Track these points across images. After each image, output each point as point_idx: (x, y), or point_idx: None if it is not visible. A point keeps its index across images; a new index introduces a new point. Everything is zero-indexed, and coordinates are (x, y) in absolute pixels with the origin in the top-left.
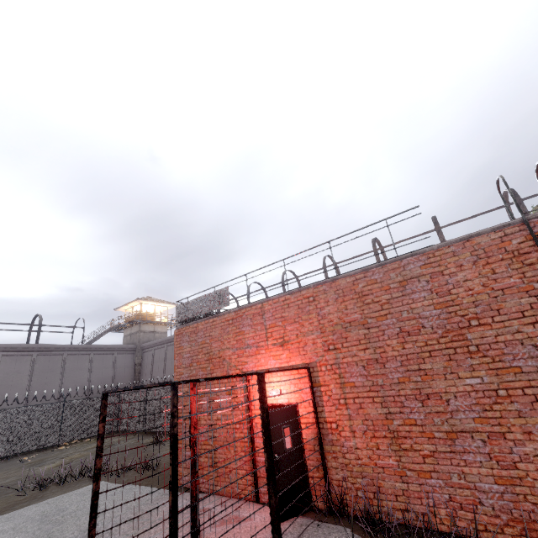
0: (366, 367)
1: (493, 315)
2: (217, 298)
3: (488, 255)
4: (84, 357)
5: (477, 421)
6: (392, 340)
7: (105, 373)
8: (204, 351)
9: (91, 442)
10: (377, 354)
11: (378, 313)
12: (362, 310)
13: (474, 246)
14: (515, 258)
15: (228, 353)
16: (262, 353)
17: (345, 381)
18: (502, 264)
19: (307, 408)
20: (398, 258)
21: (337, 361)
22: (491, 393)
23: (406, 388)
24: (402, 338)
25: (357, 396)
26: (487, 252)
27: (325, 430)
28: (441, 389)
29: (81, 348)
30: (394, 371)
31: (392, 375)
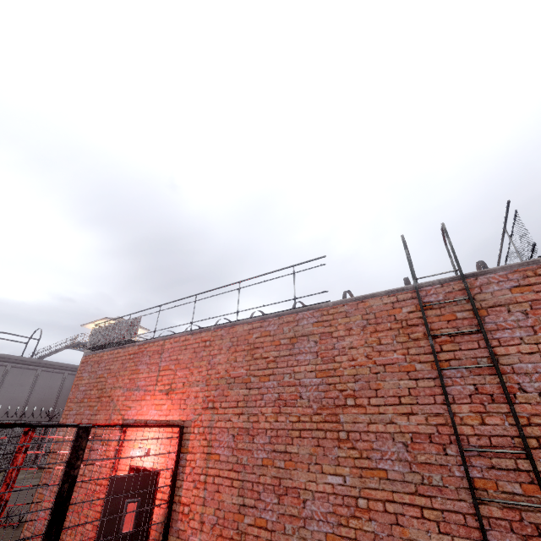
0: (235, 438)
1: (370, 396)
2: (128, 327)
3: (378, 322)
4: (30, 372)
5: (330, 539)
6: (268, 407)
7: (49, 394)
8: (99, 386)
9: None
10: (250, 422)
11: (263, 371)
12: (249, 365)
13: (366, 309)
14: (403, 329)
15: (118, 393)
16: (147, 399)
17: (212, 451)
18: (389, 334)
19: (167, 480)
20: (295, 310)
21: (211, 424)
22: (350, 501)
23: (267, 474)
24: (278, 407)
25: (218, 474)
26: (378, 318)
27: (176, 514)
28: (302, 484)
29: (29, 361)
30: (261, 448)
31: (257, 453)
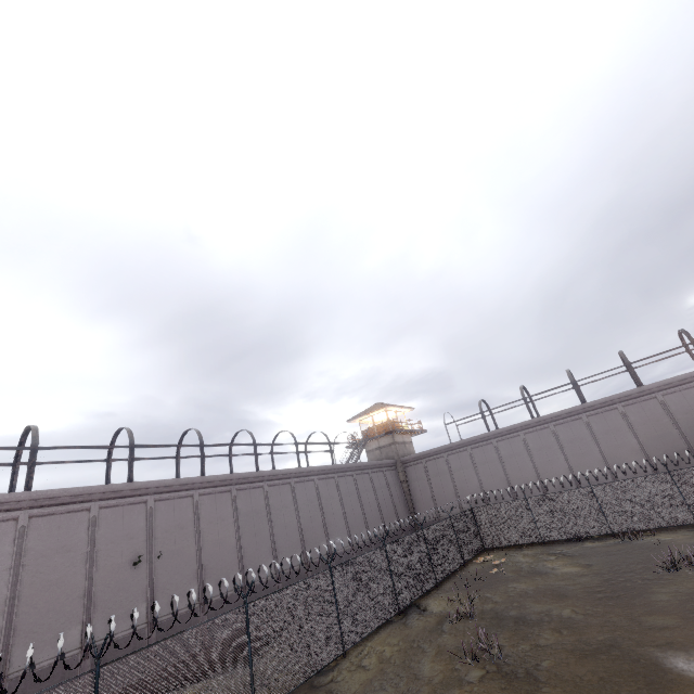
0: None
1: None
2: None
3: None
4: (366, 477)
5: None
6: None
7: (384, 494)
8: None
9: (496, 558)
10: None
11: None
12: None
13: None
14: None
15: None
16: None
17: None
18: None
19: None
20: None
21: None
22: None
23: None
24: None
25: None
26: None
27: None
28: None
29: (362, 466)
30: None
31: None
